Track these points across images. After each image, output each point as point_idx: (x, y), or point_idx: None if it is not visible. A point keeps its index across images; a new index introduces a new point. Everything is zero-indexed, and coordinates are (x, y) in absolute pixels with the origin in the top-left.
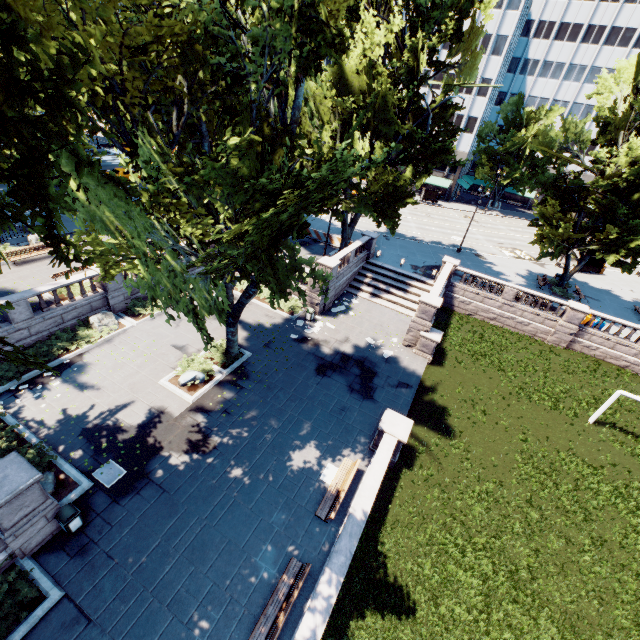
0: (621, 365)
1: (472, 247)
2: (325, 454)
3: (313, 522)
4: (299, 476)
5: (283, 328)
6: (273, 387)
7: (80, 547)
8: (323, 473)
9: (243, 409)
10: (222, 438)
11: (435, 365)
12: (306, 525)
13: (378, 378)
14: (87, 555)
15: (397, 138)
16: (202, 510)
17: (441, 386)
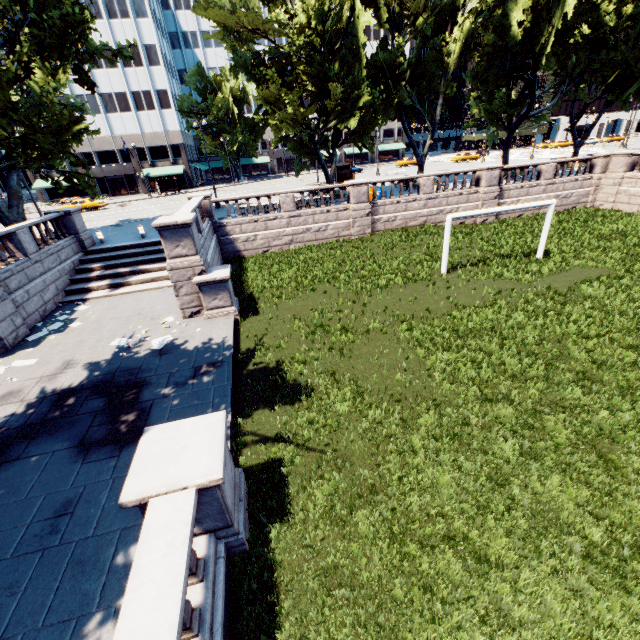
0: (421, 223)
1: (233, 202)
2: None
3: None
4: None
5: None
6: None
7: None
8: None
9: None
10: None
11: (249, 317)
12: None
13: (150, 387)
14: None
15: None
16: None
17: (271, 336)
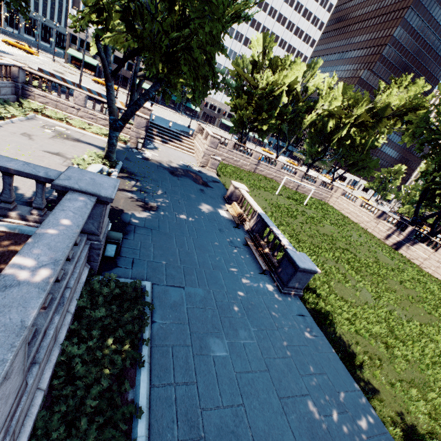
0: (271, 178)
1: (192, 128)
2: (213, 207)
3: (235, 229)
4: (212, 215)
5: (127, 151)
6: (156, 180)
7: (130, 263)
8: (220, 213)
9: (151, 190)
10: (156, 203)
11: (217, 176)
12: (234, 231)
13: (203, 178)
14: (141, 265)
15: None
16: (184, 233)
17: (227, 184)
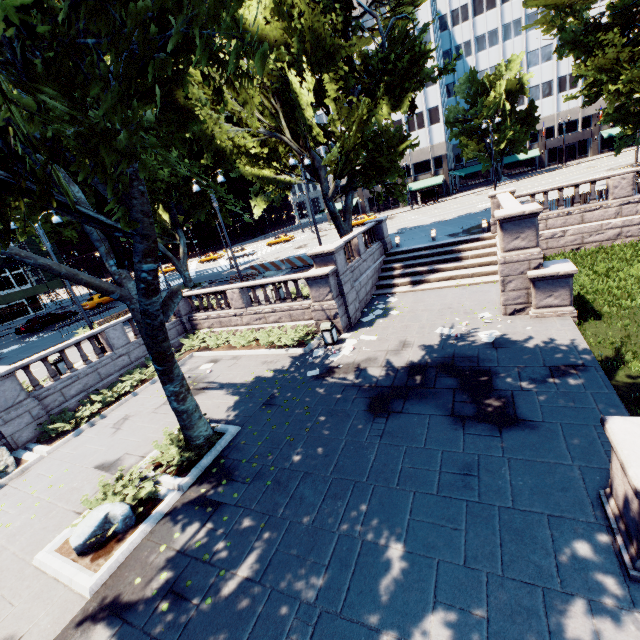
0: None
1: None
2: None
3: None
4: None
5: (292, 369)
6: (286, 478)
7: None
8: None
9: (216, 567)
10: None
11: (587, 322)
12: None
13: (501, 377)
14: None
15: (353, 91)
16: None
17: (638, 346)
